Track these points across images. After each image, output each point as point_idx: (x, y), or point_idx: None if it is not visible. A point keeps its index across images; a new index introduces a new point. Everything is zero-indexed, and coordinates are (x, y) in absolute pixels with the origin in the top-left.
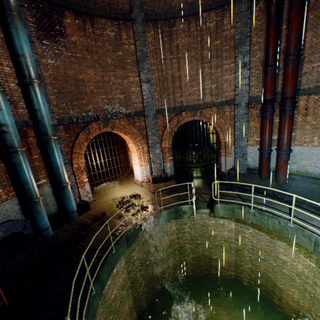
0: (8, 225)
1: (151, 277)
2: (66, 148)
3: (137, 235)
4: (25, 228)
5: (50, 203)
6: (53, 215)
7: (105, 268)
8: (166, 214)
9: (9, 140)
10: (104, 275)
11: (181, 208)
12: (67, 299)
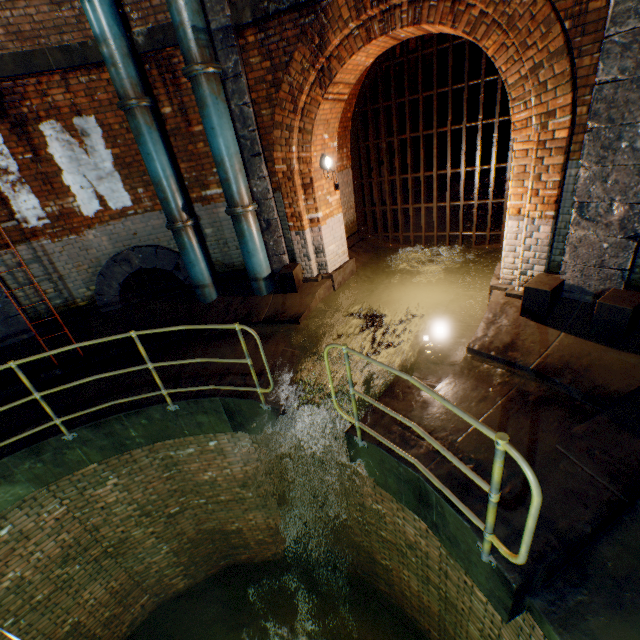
0: (148, 253)
1: (342, 539)
2: (265, 109)
3: (266, 425)
4: (179, 269)
5: (232, 244)
6: (239, 269)
7: (135, 421)
8: (376, 461)
9: (113, 80)
10: (133, 430)
11: (443, 511)
12: (67, 408)
